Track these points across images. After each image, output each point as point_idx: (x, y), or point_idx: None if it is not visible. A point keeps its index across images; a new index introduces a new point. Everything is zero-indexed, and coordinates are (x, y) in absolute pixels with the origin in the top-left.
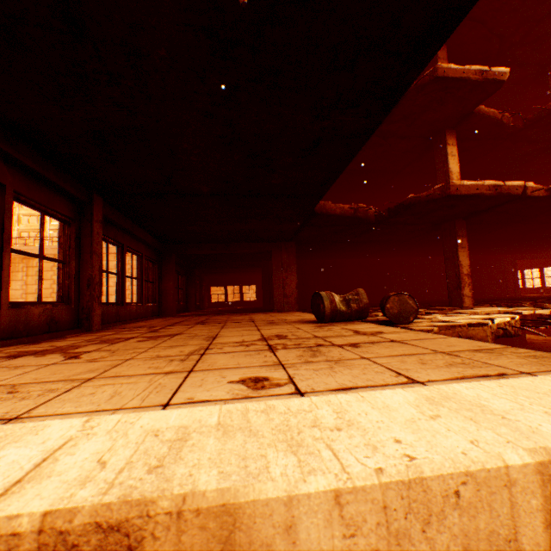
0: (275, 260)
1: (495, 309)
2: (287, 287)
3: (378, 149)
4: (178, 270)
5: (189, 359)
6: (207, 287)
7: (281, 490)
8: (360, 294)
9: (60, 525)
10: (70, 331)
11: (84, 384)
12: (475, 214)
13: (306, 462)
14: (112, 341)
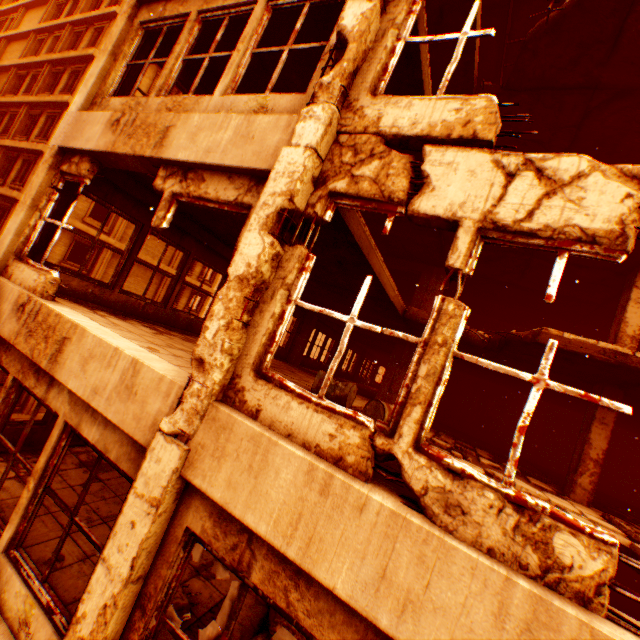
0: (394, 353)
1: (556, 500)
2: (395, 384)
3: (548, 271)
4: (328, 333)
5: (172, 347)
6: (376, 364)
7: (91, 331)
8: (348, 385)
9: (75, 322)
10: (197, 335)
11: (129, 332)
12: (628, 386)
13: (99, 333)
14: (190, 341)
